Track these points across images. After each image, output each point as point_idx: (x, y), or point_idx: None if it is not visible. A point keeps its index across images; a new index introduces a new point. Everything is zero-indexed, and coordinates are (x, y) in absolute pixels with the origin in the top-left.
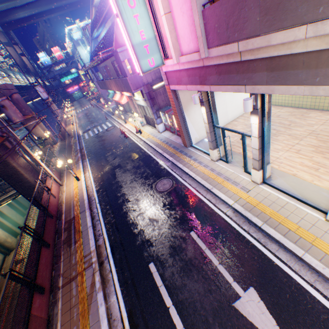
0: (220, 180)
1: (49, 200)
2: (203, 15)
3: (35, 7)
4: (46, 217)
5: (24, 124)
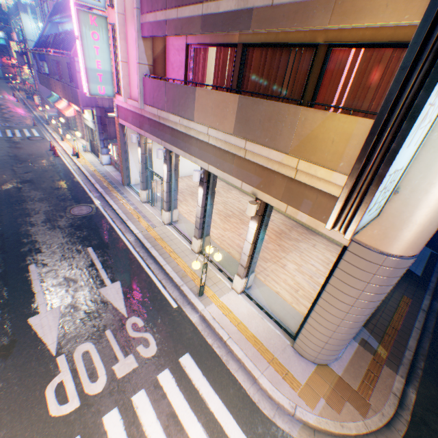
0: (139, 216)
1: None
2: (144, 81)
3: None
4: None
5: None
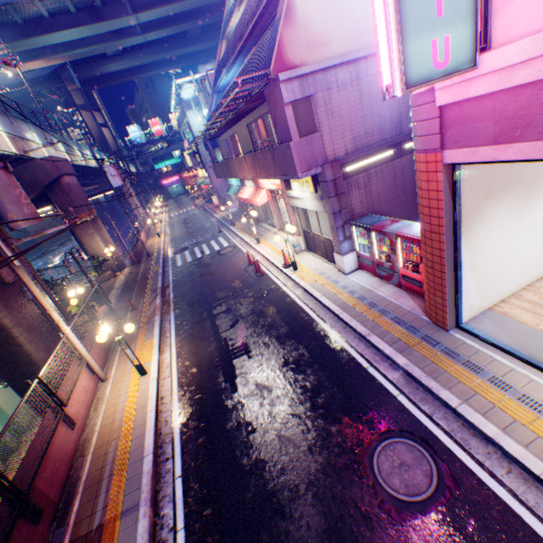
0: None
1: (46, 450)
2: None
3: (134, 57)
4: (3, 539)
5: (73, 230)
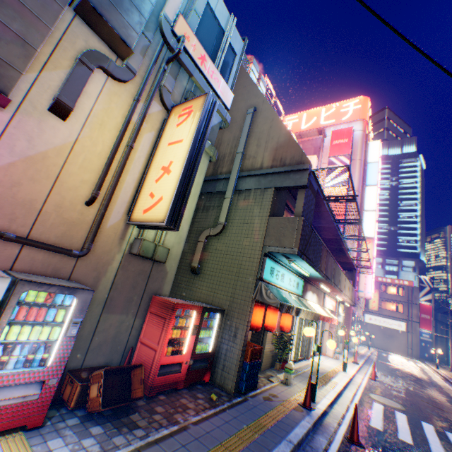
0: (361, 351)
1: None
2: None
3: None
4: None
5: None
